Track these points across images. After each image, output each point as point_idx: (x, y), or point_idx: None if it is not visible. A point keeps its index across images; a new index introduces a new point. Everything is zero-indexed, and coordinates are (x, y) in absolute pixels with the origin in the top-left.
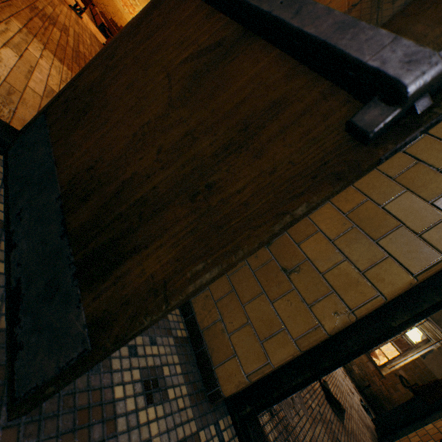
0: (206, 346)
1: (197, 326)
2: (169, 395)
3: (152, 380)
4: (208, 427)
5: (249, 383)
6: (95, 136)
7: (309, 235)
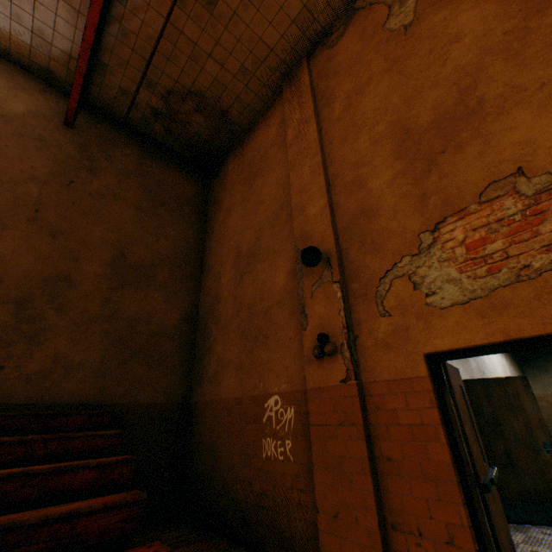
0: None
1: None
2: None
3: None
4: None
5: None
6: None
7: None
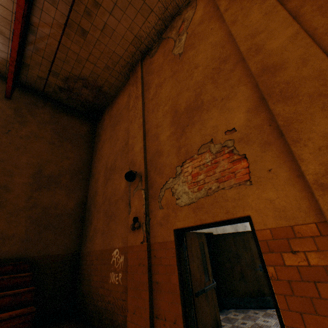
0: None
1: None
2: None
3: None
4: None
5: None
6: (209, 326)
7: None
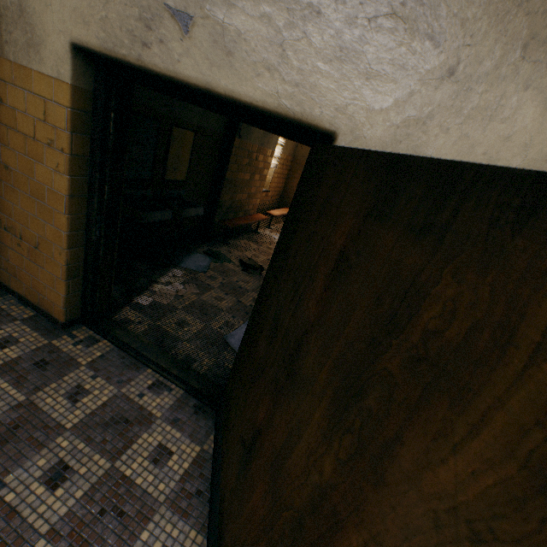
0: (45, 310)
1: (36, 306)
2: (22, 341)
3: (5, 342)
4: (62, 338)
5: (74, 309)
6: None
7: (29, 220)
